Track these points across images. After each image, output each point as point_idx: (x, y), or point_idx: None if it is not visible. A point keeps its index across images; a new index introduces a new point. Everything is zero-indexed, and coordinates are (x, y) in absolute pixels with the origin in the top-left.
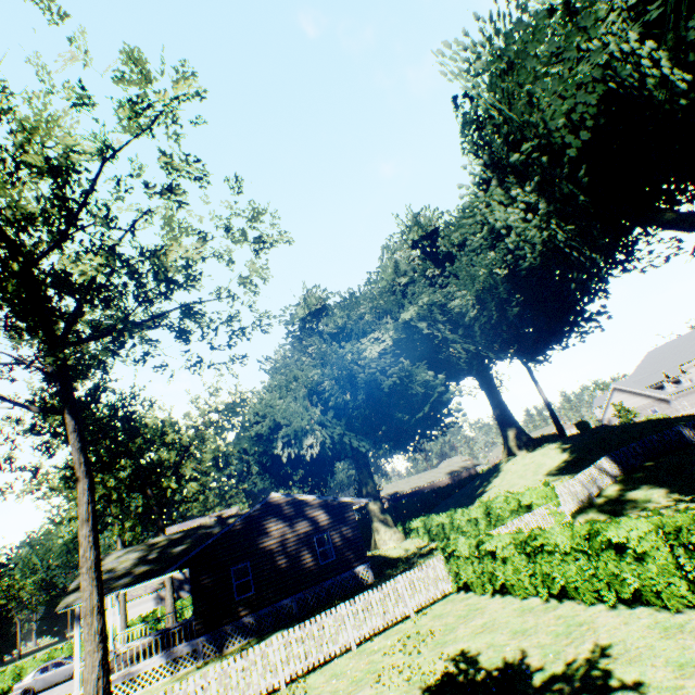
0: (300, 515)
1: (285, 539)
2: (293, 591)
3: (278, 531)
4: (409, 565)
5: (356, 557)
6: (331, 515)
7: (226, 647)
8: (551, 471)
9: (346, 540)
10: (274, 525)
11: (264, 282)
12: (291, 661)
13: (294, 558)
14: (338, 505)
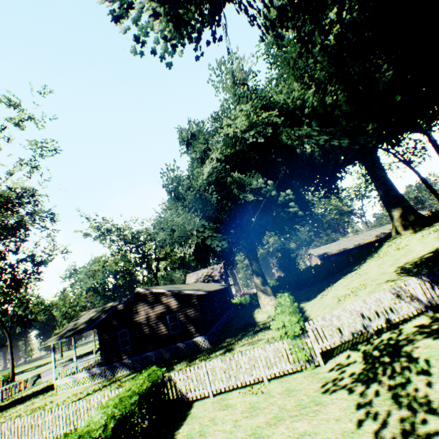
0: (158, 301)
1: (148, 316)
2: (153, 348)
3: (145, 311)
4: (236, 340)
5: (196, 331)
6: (180, 301)
7: (117, 373)
8: (405, 264)
9: (190, 319)
10: (142, 307)
11: (57, 153)
12: (24, 437)
13: (154, 328)
14: (185, 295)
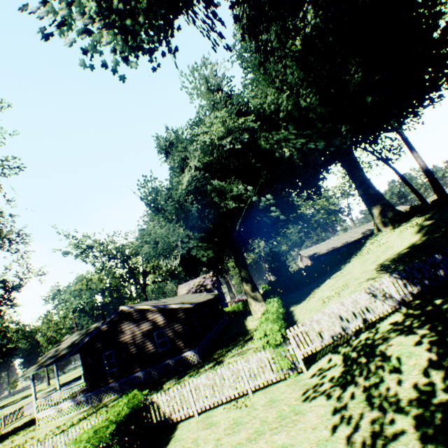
0: (144, 318)
1: (134, 335)
2: (141, 368)
3: (130, 330)
4: (227, 351)
5: (185, 346)
6: (166, 316)
7: (104, 399)
8: (385, 261)
9: (178, 334)
10: (127, 326)
11: (20, 170)
12: None
13: (141, 347)
14: (171, 309)
